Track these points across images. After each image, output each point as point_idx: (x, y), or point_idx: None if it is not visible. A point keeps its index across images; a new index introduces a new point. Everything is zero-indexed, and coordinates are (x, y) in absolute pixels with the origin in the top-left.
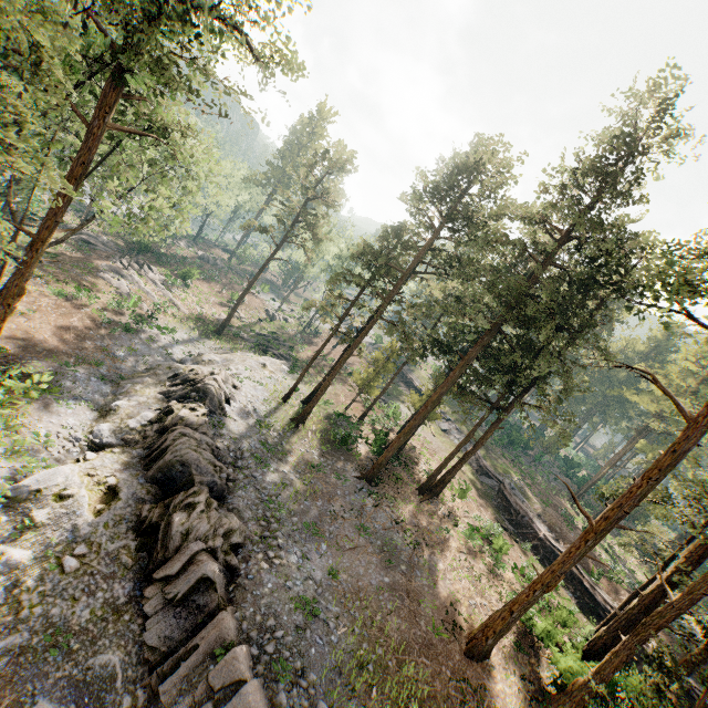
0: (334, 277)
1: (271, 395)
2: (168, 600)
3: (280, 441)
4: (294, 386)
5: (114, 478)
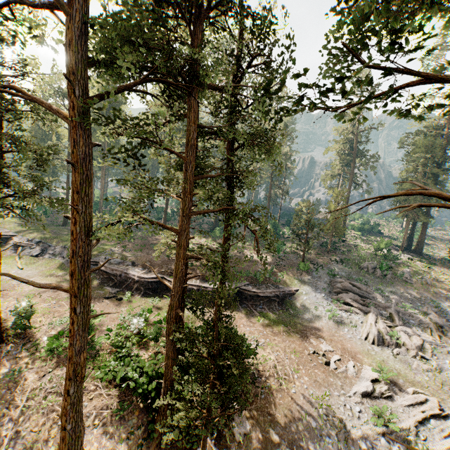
0: None
1: None
2: None
3: None
4: None
5: None
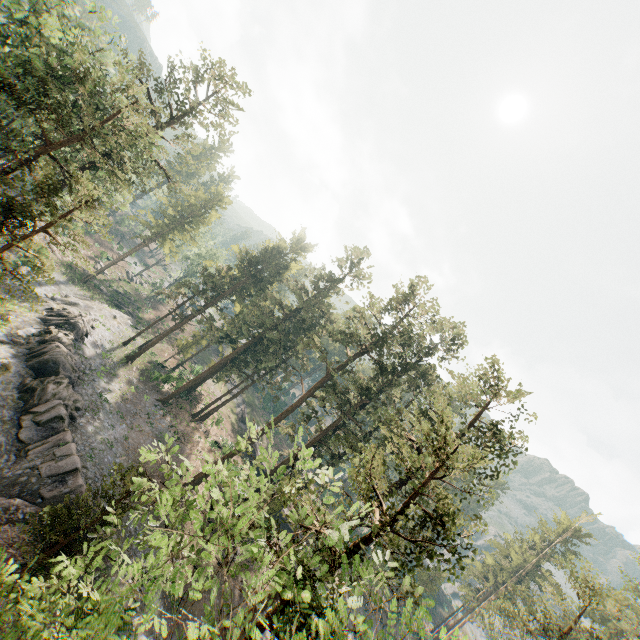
0: (181, 283)
1: (115, 339)
2: (37, 422)
3: (114, 368)
4: (134, 337)
5: (8, 360)
